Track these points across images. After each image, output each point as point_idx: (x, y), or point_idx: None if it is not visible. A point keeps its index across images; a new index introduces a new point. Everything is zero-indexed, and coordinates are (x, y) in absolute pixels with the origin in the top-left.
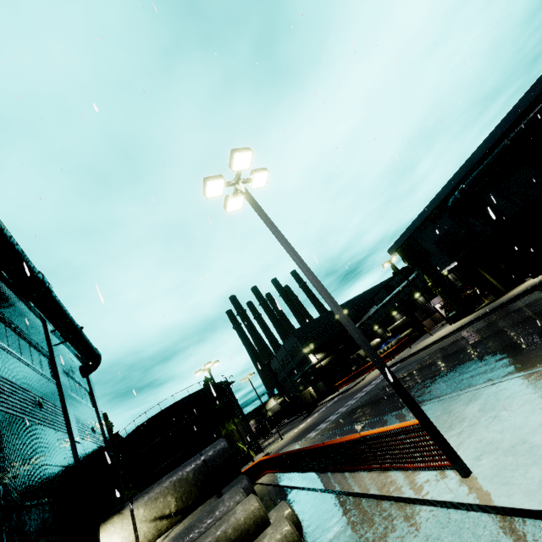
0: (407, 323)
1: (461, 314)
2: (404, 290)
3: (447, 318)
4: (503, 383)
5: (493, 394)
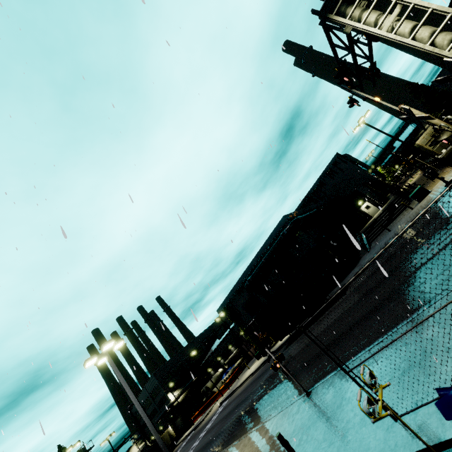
0: (239, 353)
1: (262, 353)
2: (234, 329)
3: (255, 355)
4: (239, 442)
5: (234, 451)
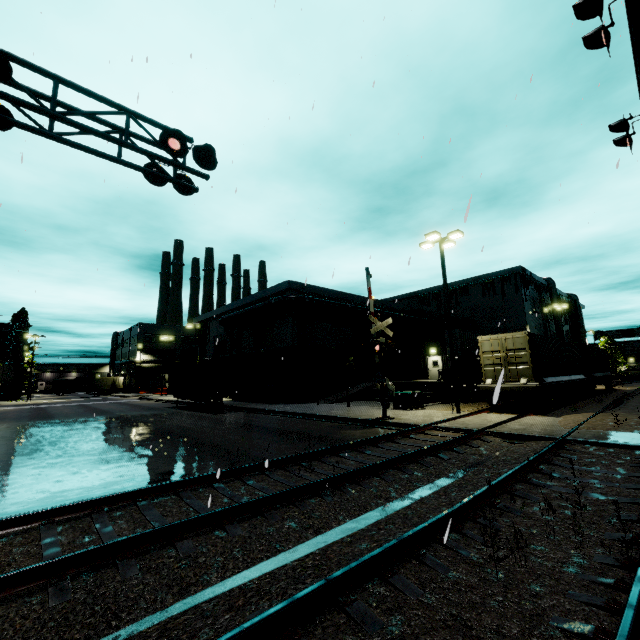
0: None
1: None
2: None
3: None
4: None
5: None
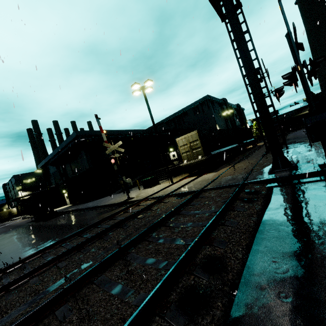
0: None
1: None
2: None
3: None
4: None
5: None
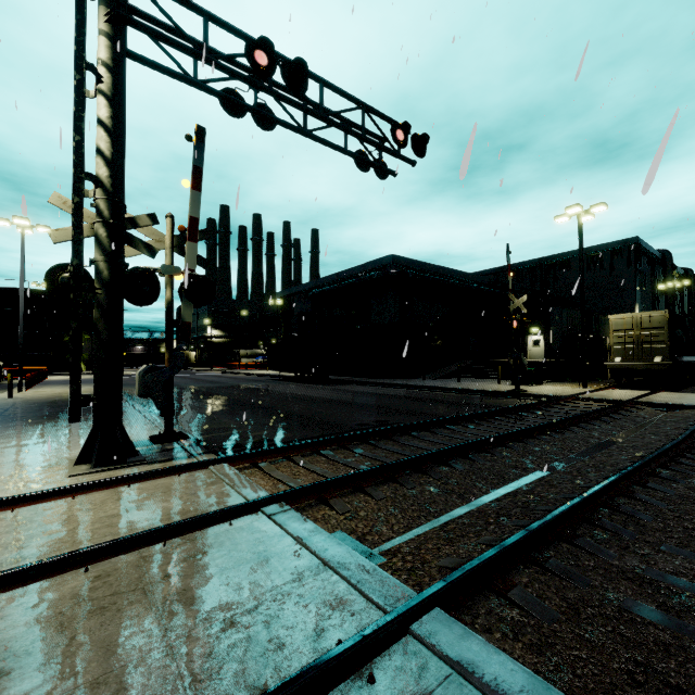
0: None
1: None
2: None
3: None
4: None
5: None
